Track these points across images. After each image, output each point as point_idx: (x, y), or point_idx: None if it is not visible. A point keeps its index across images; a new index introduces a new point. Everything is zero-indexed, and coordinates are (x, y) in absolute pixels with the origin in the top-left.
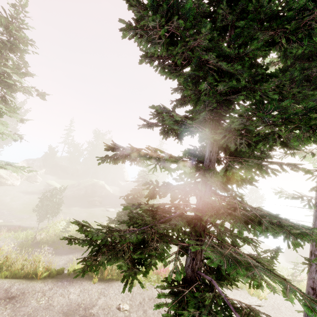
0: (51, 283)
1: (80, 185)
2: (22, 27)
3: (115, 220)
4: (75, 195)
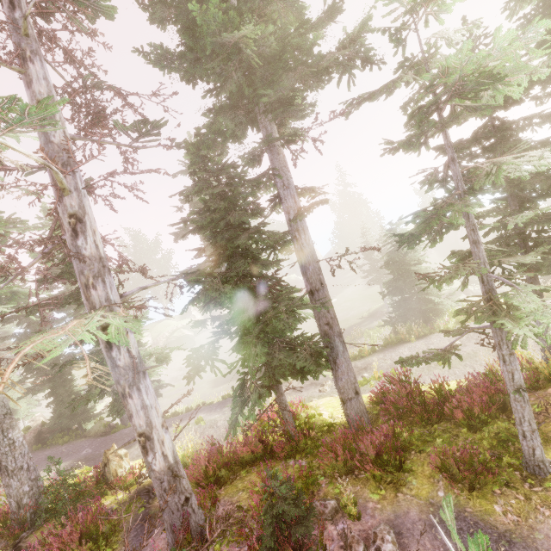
0: (380, 354)
1: None
2: None
3: (388, 292)
4: None
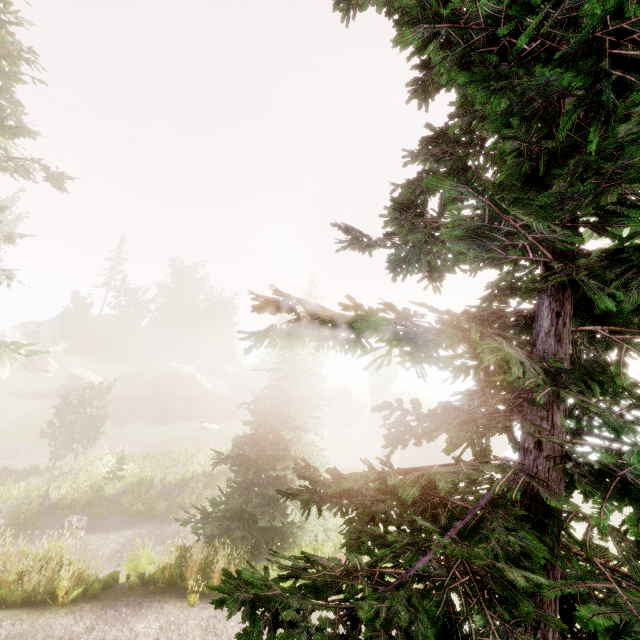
0: (91, 614)
1: (143, 377)
2: (5, 21)
3: (229, 457)
4: (133, 398)
